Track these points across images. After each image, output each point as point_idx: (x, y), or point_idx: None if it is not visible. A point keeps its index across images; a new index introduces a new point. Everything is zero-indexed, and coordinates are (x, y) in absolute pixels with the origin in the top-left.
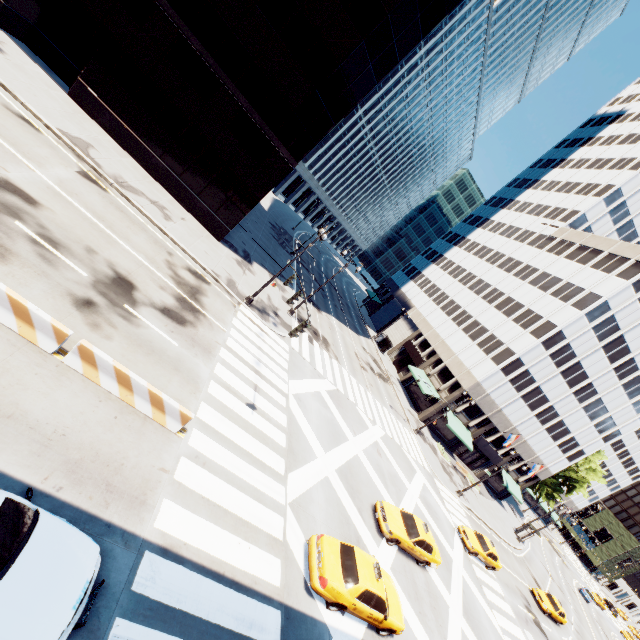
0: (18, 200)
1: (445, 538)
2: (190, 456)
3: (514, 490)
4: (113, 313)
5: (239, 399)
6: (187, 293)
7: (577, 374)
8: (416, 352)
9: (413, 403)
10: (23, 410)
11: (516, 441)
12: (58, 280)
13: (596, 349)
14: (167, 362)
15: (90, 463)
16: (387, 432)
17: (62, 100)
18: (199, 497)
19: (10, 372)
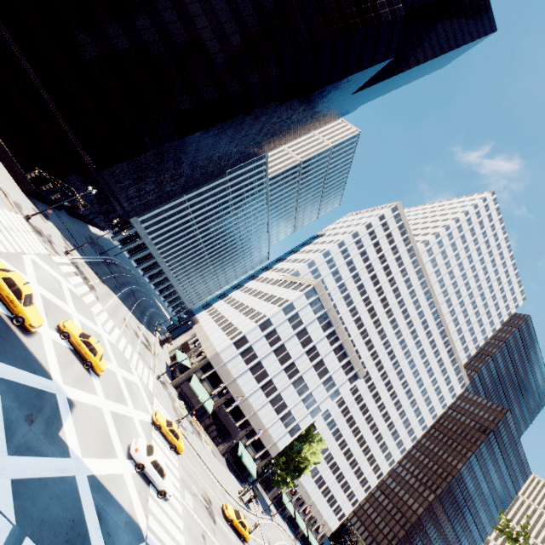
0: None
1: (133, 402)
2: None
3: (249, 463)
4: None
5: None
6: None
7: (284, 354)
8: (188, 346)
9: (172, 377)
10: None
11: (249, 412)
12: None
13: (292, 336)
14: None
15: None
16: (119, 346)
17: None
18: None
19: None
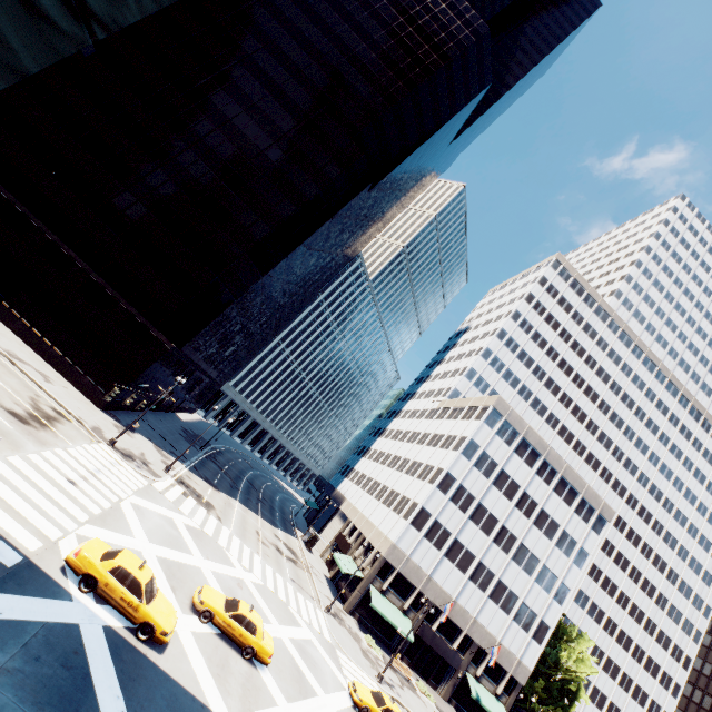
0: None
1: (318, 681)
2: None
3: (493, 707)
4: None
5: (60, 473)
6: (42, 415)
7: (486, 518)
8: (345, 541)
9: (341, 597)
10: None
11: (466, 622)
12: None
13: (489, 487)
14: None
15: None
16: (268, 585)
17: None
18: None
19: None
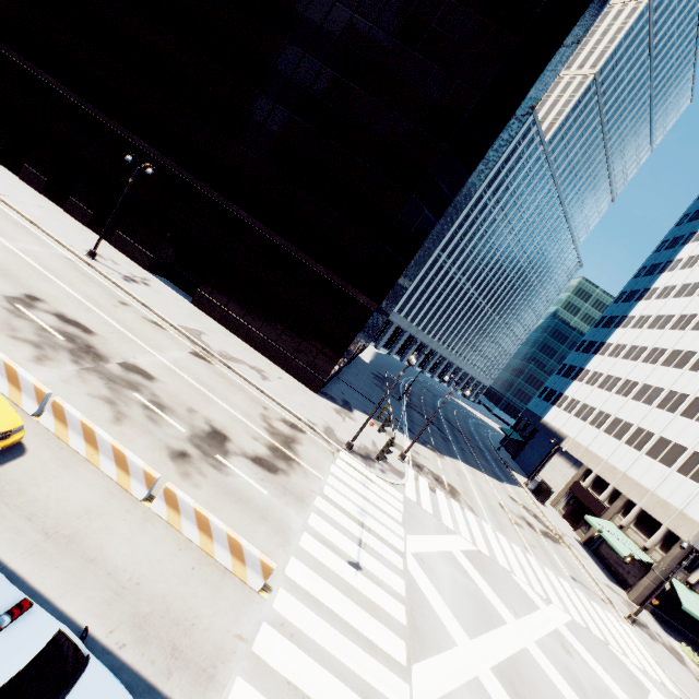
0: (140, 377)
1: None
2: (274, 623)
3: None
4: (204, 463)
5: (338, 555)
6: (280, 442)
7: None
8: (590, 496)
9: (612, 575)
10: (105, 555)
11: None
12: (159, 436)
13: None
14: (254, 511)
15: (159, 619)
16: (574, 617)
17: (186, 307)
18: (283, 681)
19: (102, 517)
